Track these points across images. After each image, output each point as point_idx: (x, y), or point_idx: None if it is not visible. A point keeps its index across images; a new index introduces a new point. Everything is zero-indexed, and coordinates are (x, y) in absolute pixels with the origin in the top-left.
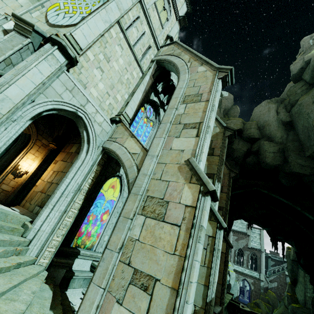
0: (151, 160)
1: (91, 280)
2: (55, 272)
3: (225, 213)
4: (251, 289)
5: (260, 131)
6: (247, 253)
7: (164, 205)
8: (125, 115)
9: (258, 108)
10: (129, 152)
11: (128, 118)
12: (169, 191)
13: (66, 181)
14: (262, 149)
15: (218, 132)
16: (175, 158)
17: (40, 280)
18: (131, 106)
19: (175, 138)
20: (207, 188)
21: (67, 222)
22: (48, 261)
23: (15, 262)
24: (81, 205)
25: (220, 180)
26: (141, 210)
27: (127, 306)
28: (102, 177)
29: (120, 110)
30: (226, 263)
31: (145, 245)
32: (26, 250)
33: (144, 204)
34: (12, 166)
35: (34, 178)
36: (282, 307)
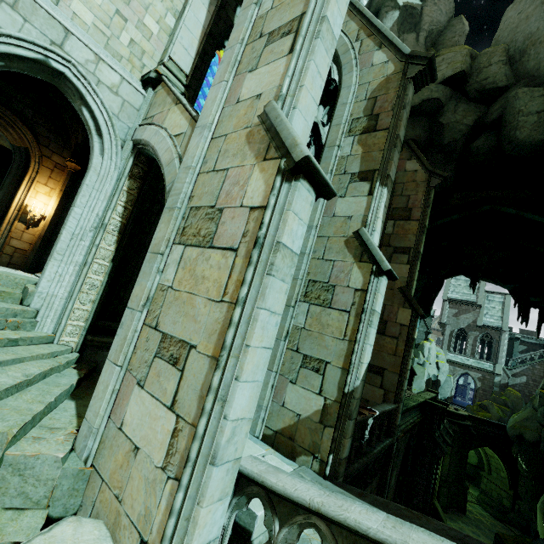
0: (200, 137)
1: (107, 357)
2: (98, 356)
3: (415, 259)
4: (477, 387)
5: (512, 68)
6: (473, 334)
7: (214, 217)
8: (171, 66)
9: (515, 5)
10: (170, 135)
11: (182, 74)
12: (226, 189)
13: (76, 212)
14: (511, 110)
15: (390, 75)
16: (243, 117)
17: (54, 363)
18: (182, 42)
19: (248, 74)
20: (292, 158)
21: (94, 280)
22: (77, 340)
23: (1, 337)
24: (114, 254)
25: (387, 181)
26: (179, 236)
27: (149, 390)
28: (155, 205)
29: (162, 57)
30: (409, 342)
31: (180, 294)
32: (32, 324)
33: (185, 224)
34: (15, 208)
35: (58, 226)
36: (529, 410)
